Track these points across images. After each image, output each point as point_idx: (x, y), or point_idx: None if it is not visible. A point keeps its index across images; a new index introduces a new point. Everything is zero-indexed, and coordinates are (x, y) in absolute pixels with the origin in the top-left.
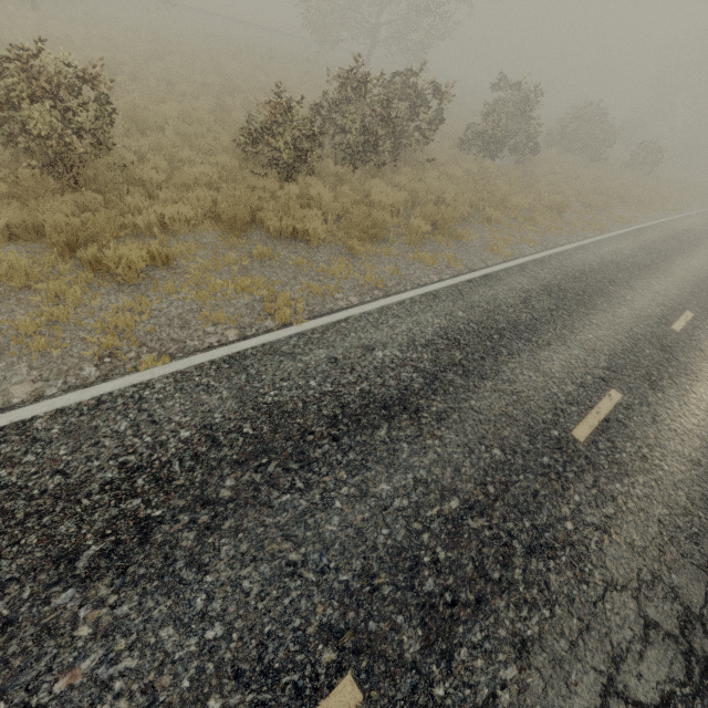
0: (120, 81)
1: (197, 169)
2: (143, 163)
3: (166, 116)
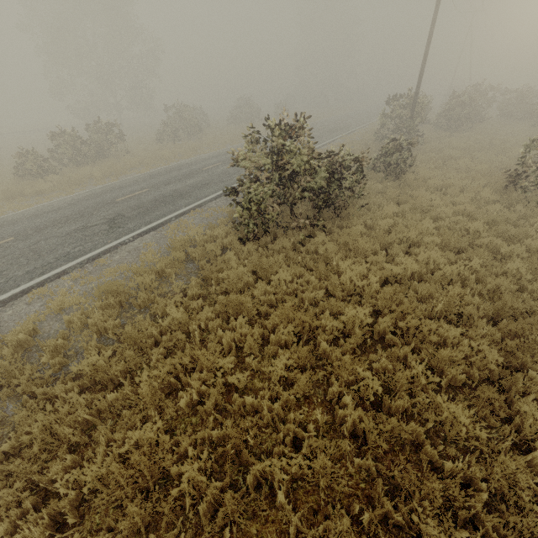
0: None
1: None
2: None
3: None
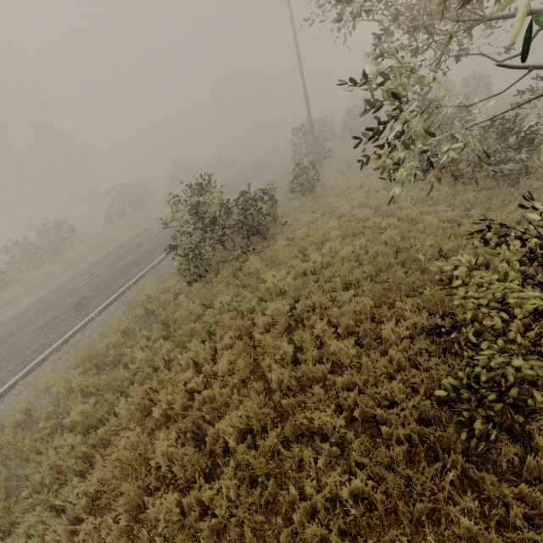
0: None
1: None
2: None
3: None
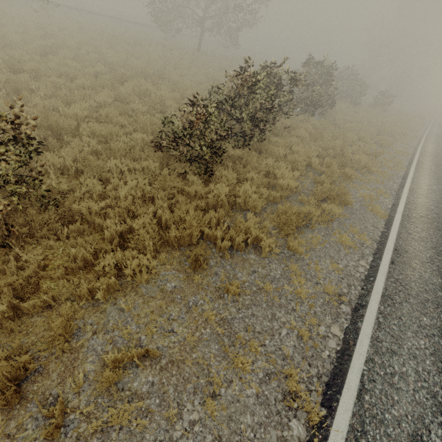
0: (22, 79)
1: (130, 184)
2: (67, 174)
3: (77, 116)
